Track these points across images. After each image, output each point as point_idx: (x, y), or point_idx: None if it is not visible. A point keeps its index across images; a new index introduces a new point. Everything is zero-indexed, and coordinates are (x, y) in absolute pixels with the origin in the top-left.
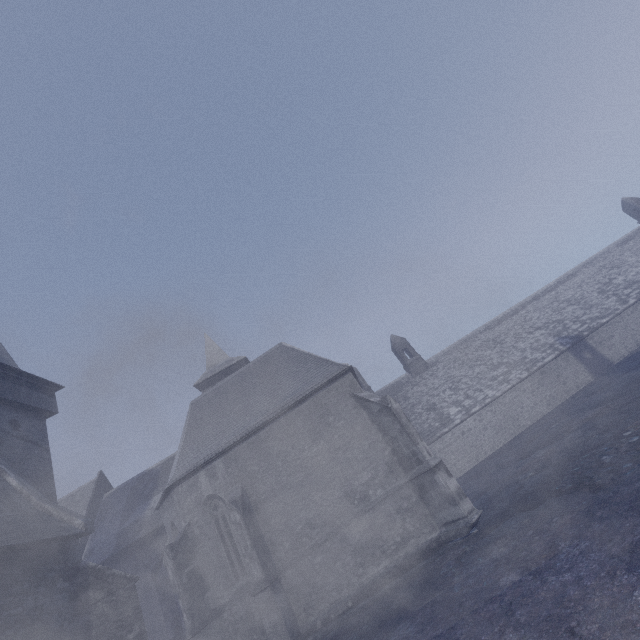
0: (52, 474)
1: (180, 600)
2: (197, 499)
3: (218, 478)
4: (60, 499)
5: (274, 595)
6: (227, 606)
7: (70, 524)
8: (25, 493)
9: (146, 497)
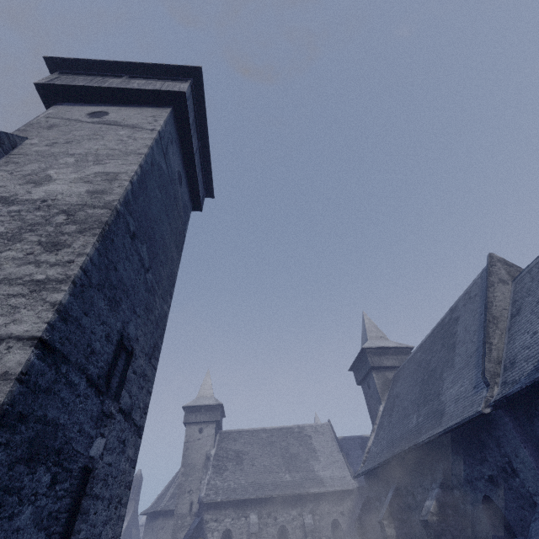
0: None
1: None
2: None
3: None
4: (304, 424)
5: None
6: None
7: None
8: None
9: None
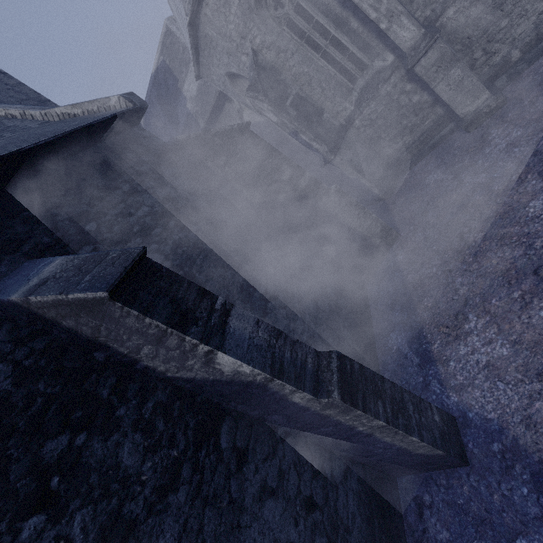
0: (46, 100)
1: (300, 134)
2: (242, 7)
3: None
4: None
5: (448, 47)
6: (355, 114)
7: (108, 111)
8: (16, 114)
9: (176, 95)
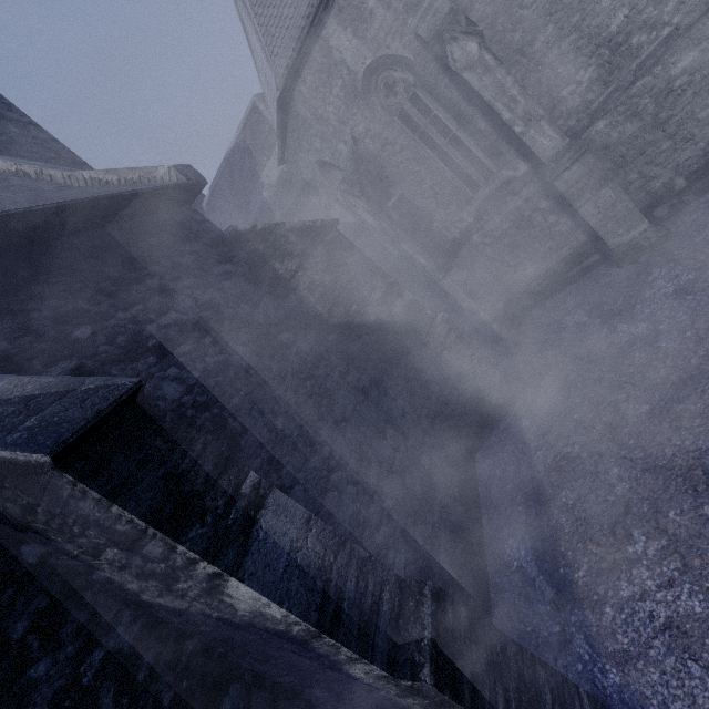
0: (82, 162)
1: (402, 244)
2: (347, 90)
3: (372, 15)
4: None
5: (598, 163)
6: (474, 228)
7: (152, 183)
8: (30, 172)
9: (252, 179)
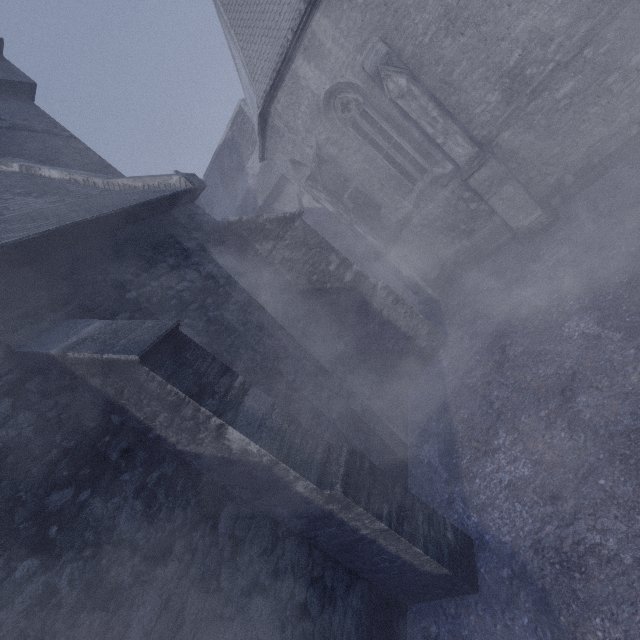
0: (109, 165)
1: (355, 226)
2: (311, 108)
3: (329, 53)
4: None
5: (500, 166)
6: (413, 213)
7: (167, 188)
8: (80, 180)
9: (239, 170)
